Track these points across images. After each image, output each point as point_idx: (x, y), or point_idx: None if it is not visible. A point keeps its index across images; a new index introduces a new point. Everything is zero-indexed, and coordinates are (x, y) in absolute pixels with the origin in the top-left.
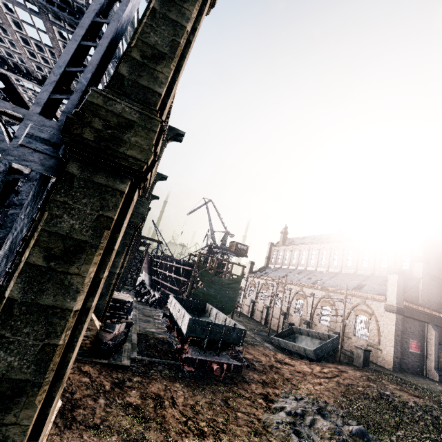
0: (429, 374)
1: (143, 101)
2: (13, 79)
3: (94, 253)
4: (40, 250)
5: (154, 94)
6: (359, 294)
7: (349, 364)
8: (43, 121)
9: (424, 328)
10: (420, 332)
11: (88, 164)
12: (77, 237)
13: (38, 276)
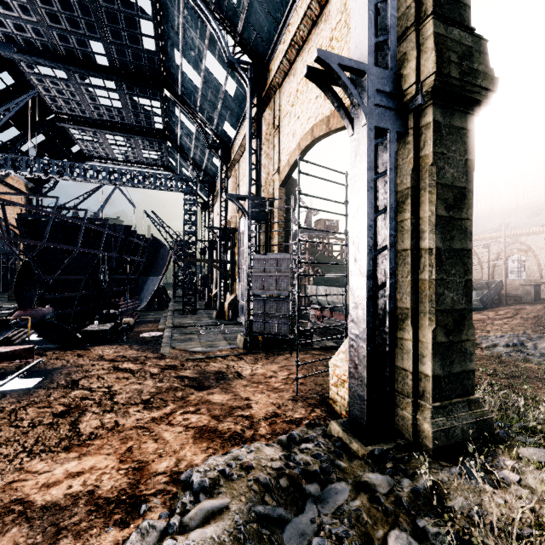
0: None
1: (459, 20)
2: (23, 66)
3: (472, 197)
4: (440, 202)
5: (465, 8)
6: (509, 233)
7: (517, 303)
8: (380, 72)
9: None
10: None
11: (445, 109)
12: (458, 185)
13: (446, 226)
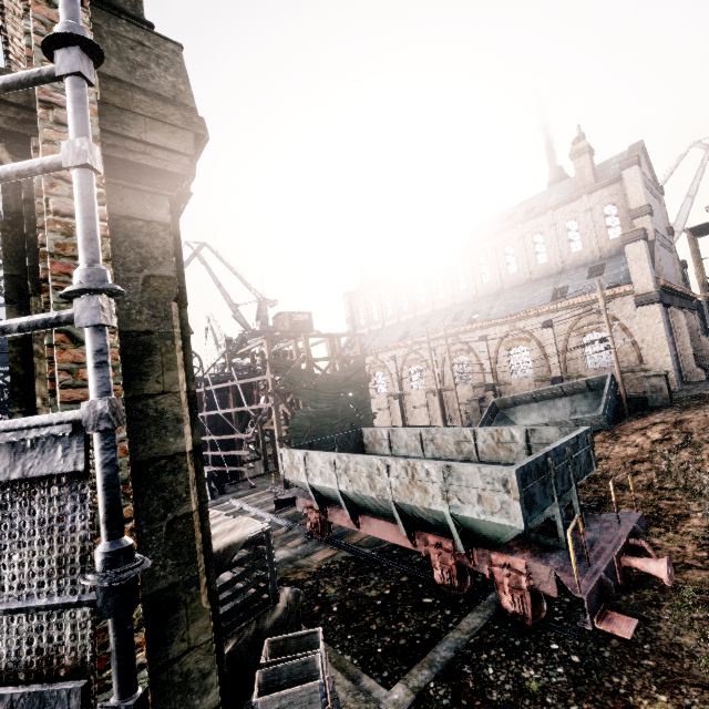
0: (690, 377)
1: None
2: None
3: None
4: None
5: None
6: (579, 300)
7: (646, 409)
8: None
9: (668, 316)
10: (668, 323)
11: None
12: None
13: None
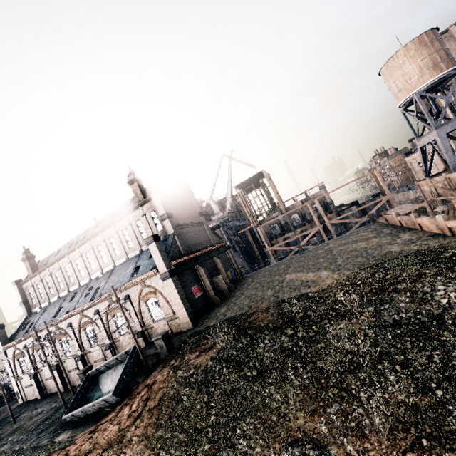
0: (215, 302)
1: None
2: None
3: None
4: None
5: None
6: (136, 281)
7: (158, 363)
8: None
9: (196, 271)
10: (195, 276)
11: None
12: None
13: None
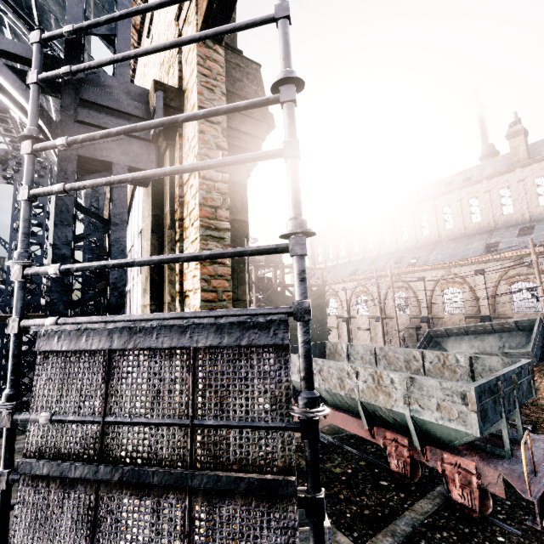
0: None
1: None
2: None
3: None
4: None
5: None
6: (510, 254)
7: None
8: None
9: None
10: None
11: None
12: None
13: None
